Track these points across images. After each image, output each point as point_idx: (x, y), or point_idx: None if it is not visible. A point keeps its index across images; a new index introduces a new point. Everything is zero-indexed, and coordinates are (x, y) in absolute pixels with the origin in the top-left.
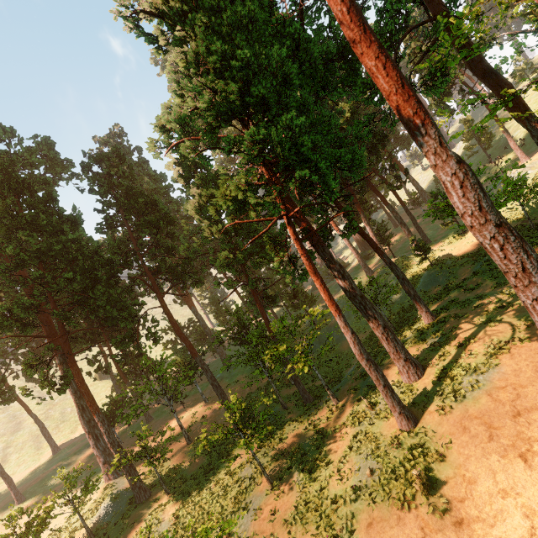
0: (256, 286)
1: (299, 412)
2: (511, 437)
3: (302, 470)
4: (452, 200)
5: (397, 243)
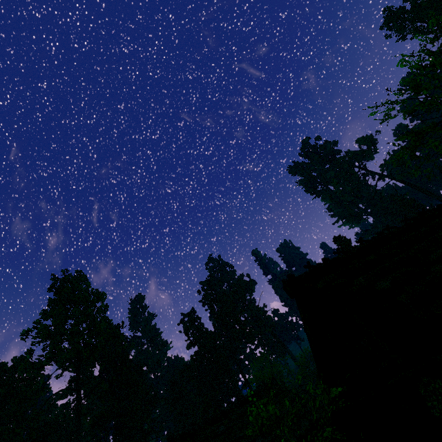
0: None
1: None
2: None
3: None
4: None
5: None
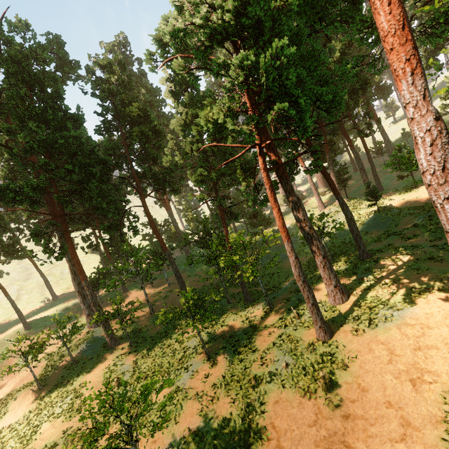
0: (223, 202)
1: (240, 308)
2: (407, 365)
3: (233, 351)
4: (418, 156)
5: (352, 186)
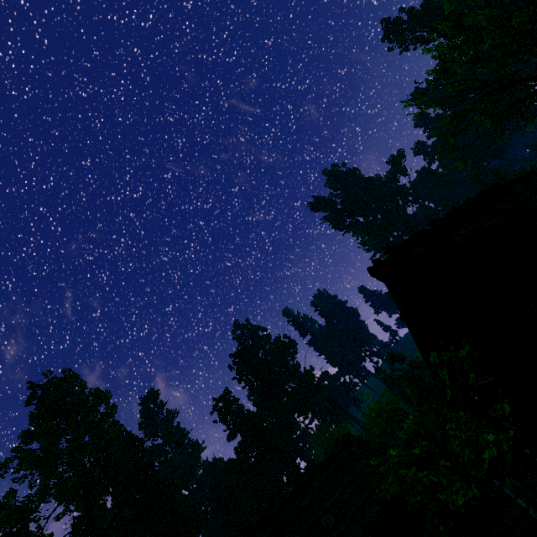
0: None
1: None
2: None
3: None
4: None
5: None
